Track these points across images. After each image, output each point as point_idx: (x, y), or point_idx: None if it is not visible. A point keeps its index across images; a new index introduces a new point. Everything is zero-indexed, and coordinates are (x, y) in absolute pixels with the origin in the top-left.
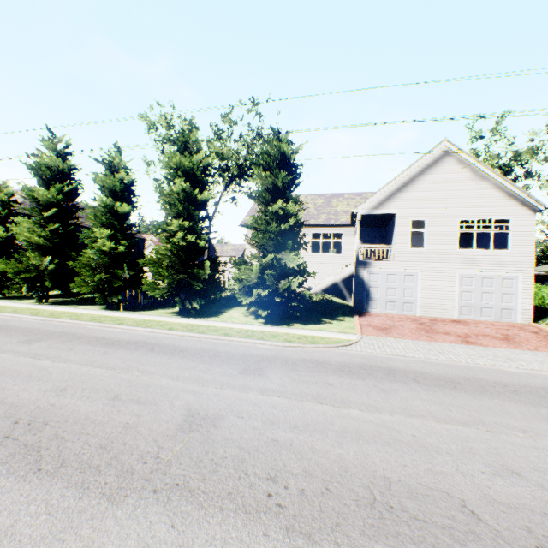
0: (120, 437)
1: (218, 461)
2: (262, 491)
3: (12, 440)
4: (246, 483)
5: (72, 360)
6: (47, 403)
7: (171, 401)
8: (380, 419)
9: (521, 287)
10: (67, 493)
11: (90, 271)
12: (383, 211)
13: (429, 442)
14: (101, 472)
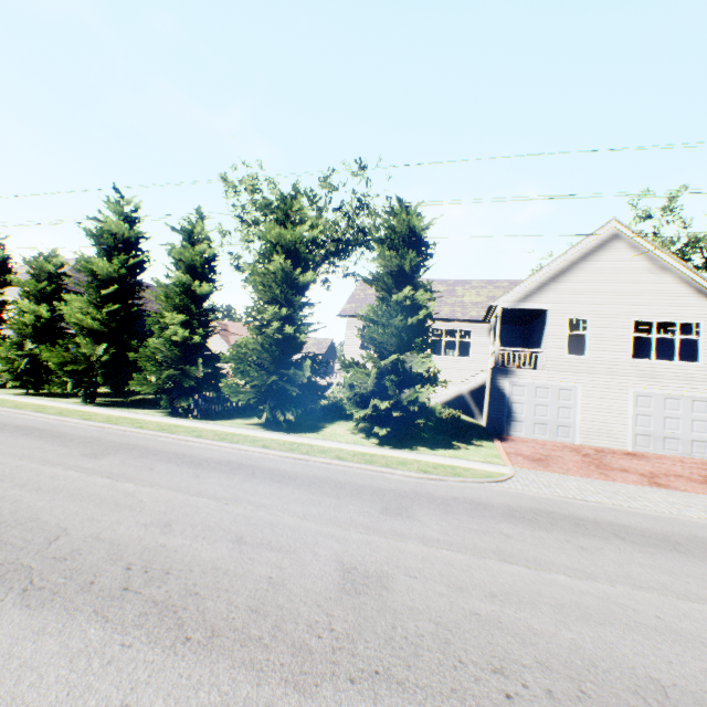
0: (270, 598)
1: (415, 641)
2: (495, 689)
3: (134, 593)
4: (467, 675)
5: (159, 483)
6: (155, 543)
7: (312, 548)
8: (601, 591)
9: None
10: (237, 676)
11: (155, 365)
12: (531, 306)
13: (684, 628)
14: (268, 647)
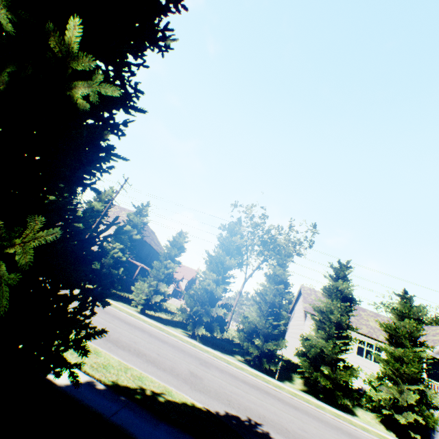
0: None
1: None
2: None
3: None
4: None
5: None
6: None
7: None
8: None
9: None
10: None
11: (262, 337)
12: None
13: None
14: None
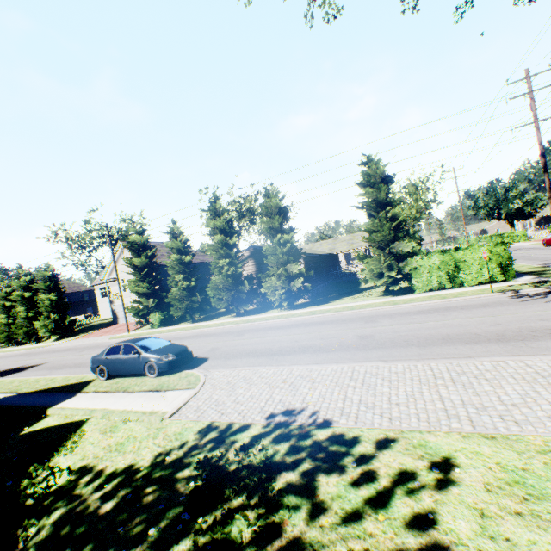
0: None
1: None
2: None
3: None
4: None
5: None
6: None
7: None
8: None
9: None
10: None
11: (2, 333)
12: (112, 277)
13: None
14: None
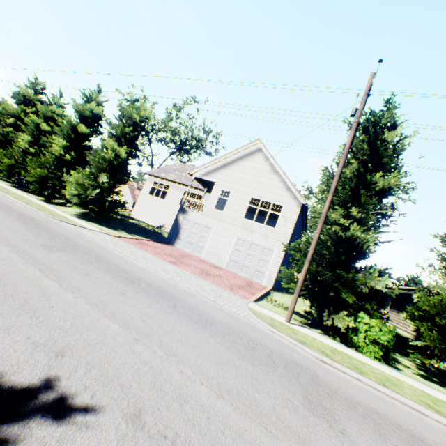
0: None
1: None
2: None
3: None
4: None
5: None
6: None
7: None
8: None
9: (273, 258)
10: None
11: (8, 157)
12: (208, 178)
13: None
14: None
